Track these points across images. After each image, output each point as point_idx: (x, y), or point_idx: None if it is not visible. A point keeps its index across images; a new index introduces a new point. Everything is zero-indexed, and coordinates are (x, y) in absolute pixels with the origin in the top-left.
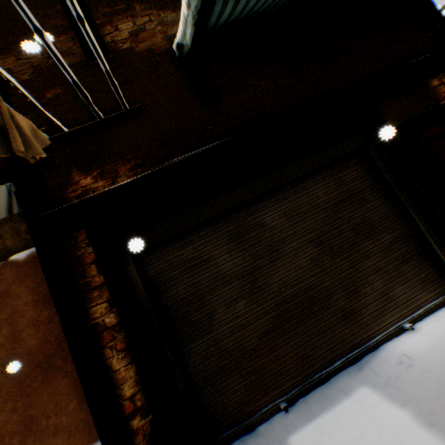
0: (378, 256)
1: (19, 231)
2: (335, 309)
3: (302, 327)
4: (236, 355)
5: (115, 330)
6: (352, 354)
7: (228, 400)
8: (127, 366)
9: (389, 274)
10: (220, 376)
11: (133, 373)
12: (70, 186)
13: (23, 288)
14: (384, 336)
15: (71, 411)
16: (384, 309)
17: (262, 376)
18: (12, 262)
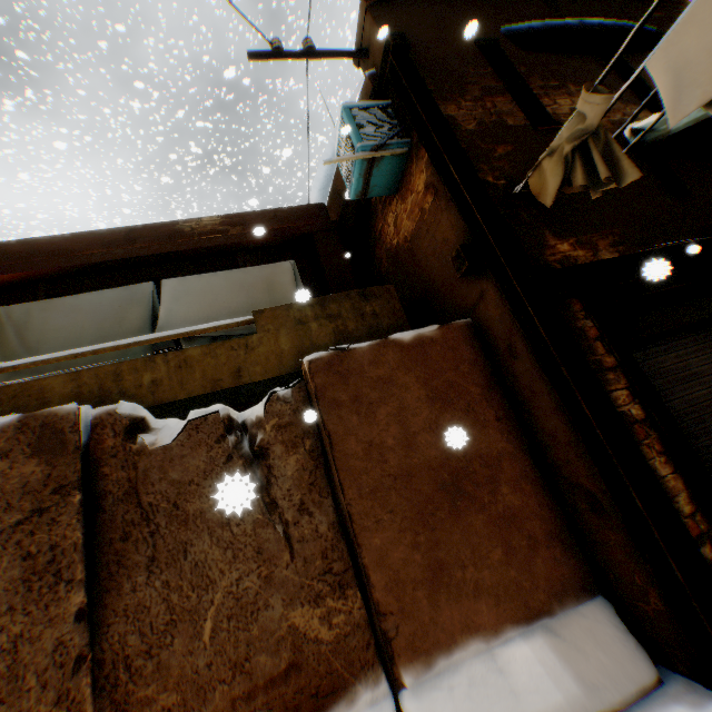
0: None
1: (362, 312)
2: None
3: None
4: None
5: (644, 426)
6: None
7: None
8: (671, 475)
9: None
10: None
11: (680, 487)
12: (546, 248)
13: (410, 377)
14: None
15: (494, 565)
16: None
17: None
18: (393, 342)
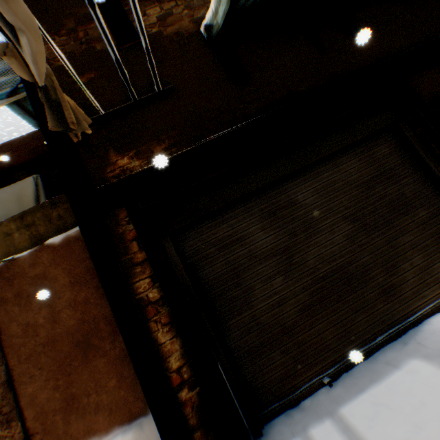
0: (415, 231)
1: (51, 217)
2: (373, 284)
3: (341, 303)
4: (276, 331)
5: (158, 305)
6: (393, 329)
7: (270, 376)
8: (172, 339)
9: (427, 249)
10: (261, 352)
11: (178, 347)
12: (108, 166)
13: (59, 270)
14: (424, 313)
15: (110, 390)
16: (424, 284)
17: (303, 352)
18: (48, 246)
